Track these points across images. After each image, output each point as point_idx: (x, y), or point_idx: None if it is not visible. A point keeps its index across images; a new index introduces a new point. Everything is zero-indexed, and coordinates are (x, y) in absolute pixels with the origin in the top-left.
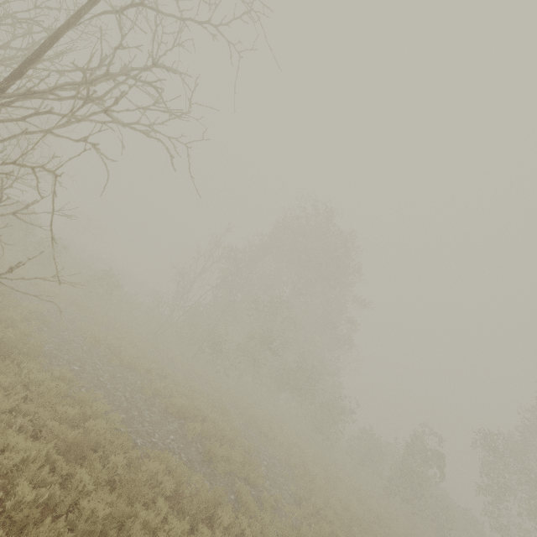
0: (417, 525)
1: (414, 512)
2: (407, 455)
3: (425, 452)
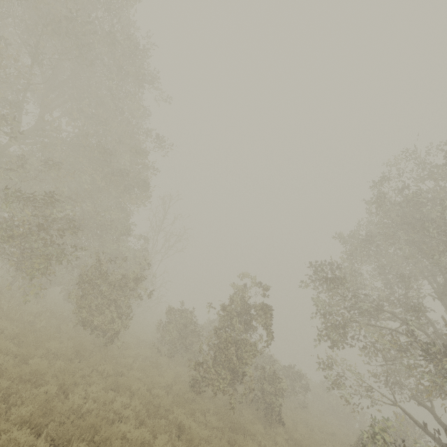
0: (237, 425)
1: (232, 406)
2: (223, 321)
3: (248, 311)
